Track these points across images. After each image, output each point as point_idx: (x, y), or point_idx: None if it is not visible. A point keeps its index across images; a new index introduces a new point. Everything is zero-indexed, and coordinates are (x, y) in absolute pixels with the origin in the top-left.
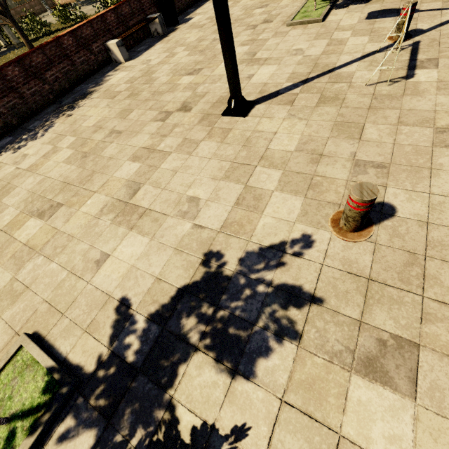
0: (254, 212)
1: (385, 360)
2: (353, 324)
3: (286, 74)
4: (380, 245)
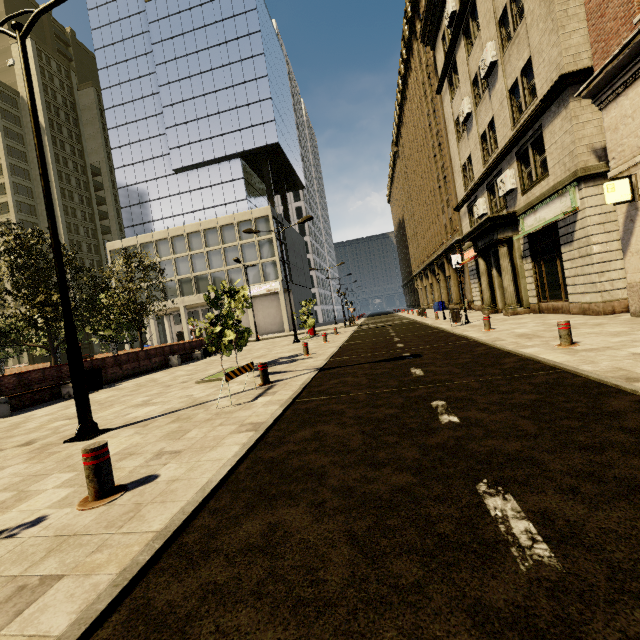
0: (0, 512)
1: (6, 604)
2: (5, 581)
3: (163, 409)
4: (115, 505)
